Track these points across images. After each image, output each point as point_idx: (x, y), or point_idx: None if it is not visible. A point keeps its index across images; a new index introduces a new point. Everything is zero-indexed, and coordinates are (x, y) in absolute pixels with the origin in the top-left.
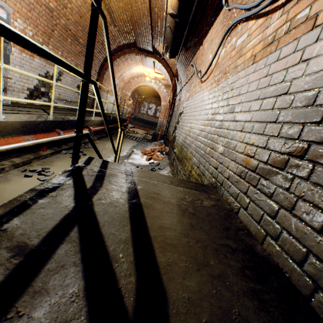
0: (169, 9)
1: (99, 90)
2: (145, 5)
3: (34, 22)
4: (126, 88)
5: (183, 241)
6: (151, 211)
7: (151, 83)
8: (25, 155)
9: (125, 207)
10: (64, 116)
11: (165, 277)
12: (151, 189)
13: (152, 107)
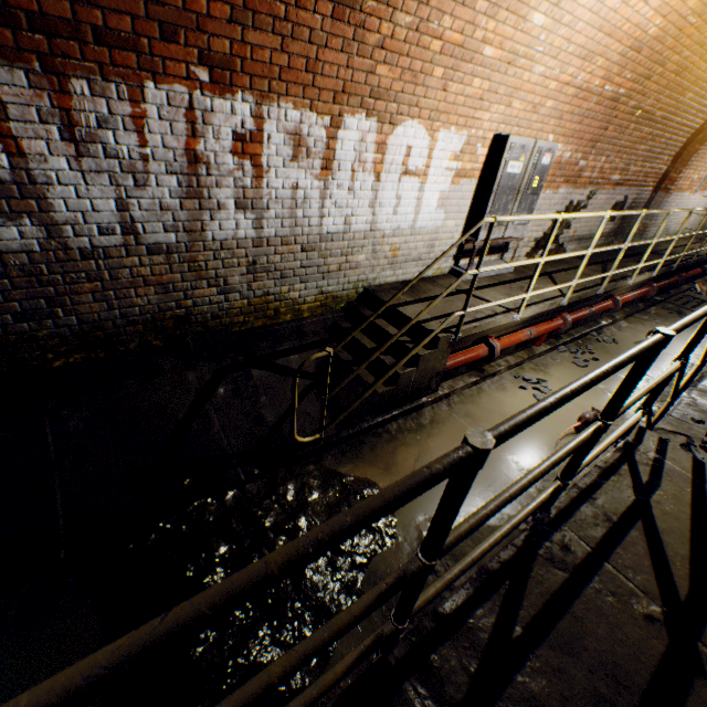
0: None
1: (660, 195)
2: None
3: (578, 136)
4: None
5: None
6: None
7: None
8: (517, 352)
9: (685, 524)
10: (581, 294)
11: None
12: None
13: None
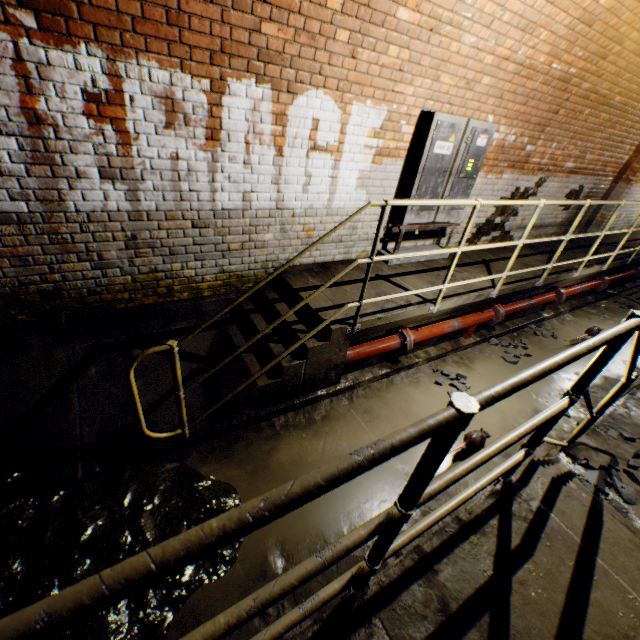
0: None
1: (621, 186)
2: None
3: (524, 118)
4: None
5: None
6: None
7: None
8: (442, 343)
9: (551, 624)
10: (515, 286)
11: None
12: (618, 614)
13: None
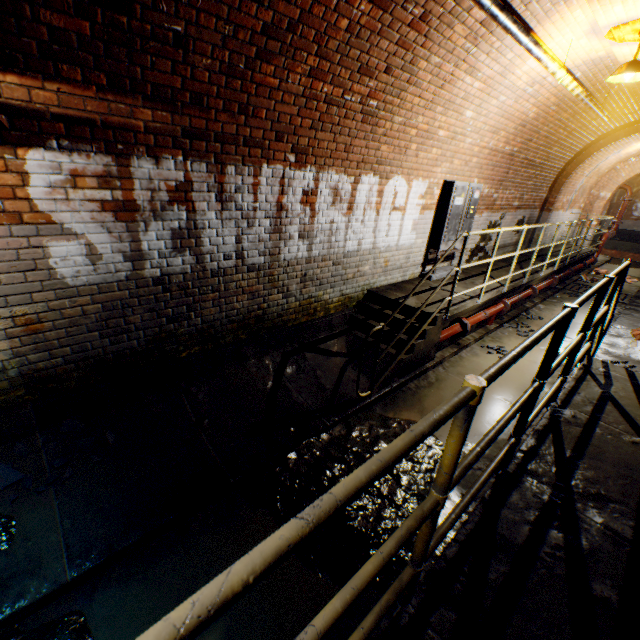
0: None
1: (545, 214)
2: None
3: (491, 178)
4: (600, 184)
5: None
6: None
7: None
8: (477, 330)
9: (634, 401)
10: (513, 284)
11: None
12: None
13: None
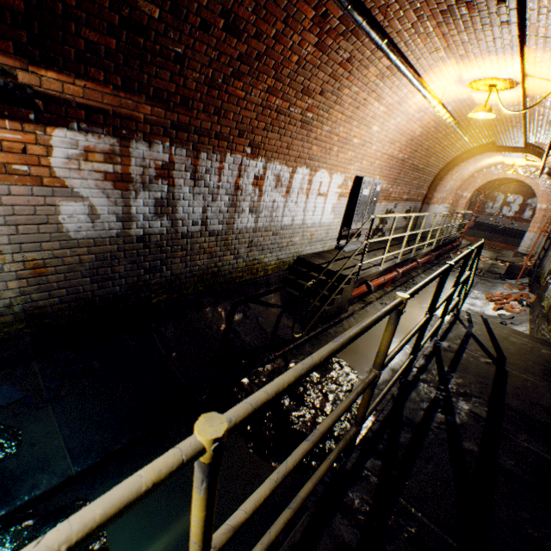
0: (546, 164)
1: (425, 206)
2: (517, 124)
3: (388, 176)
4: (463, 187)
5: (516, 355)
6: (501, 342)
7: (516, 172)
8: (378, 291)
9: (487, 337)
10: (404, 257)
11: (505, 357)
12: (502, 334)
13: (514, 201)
